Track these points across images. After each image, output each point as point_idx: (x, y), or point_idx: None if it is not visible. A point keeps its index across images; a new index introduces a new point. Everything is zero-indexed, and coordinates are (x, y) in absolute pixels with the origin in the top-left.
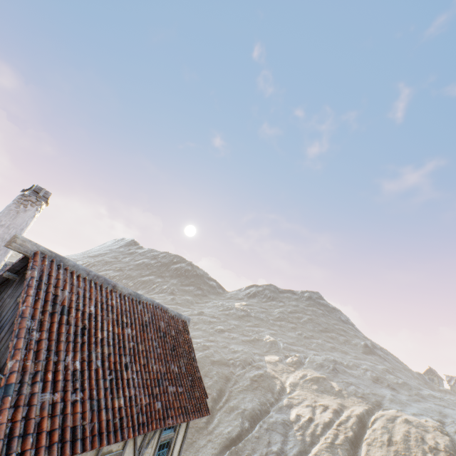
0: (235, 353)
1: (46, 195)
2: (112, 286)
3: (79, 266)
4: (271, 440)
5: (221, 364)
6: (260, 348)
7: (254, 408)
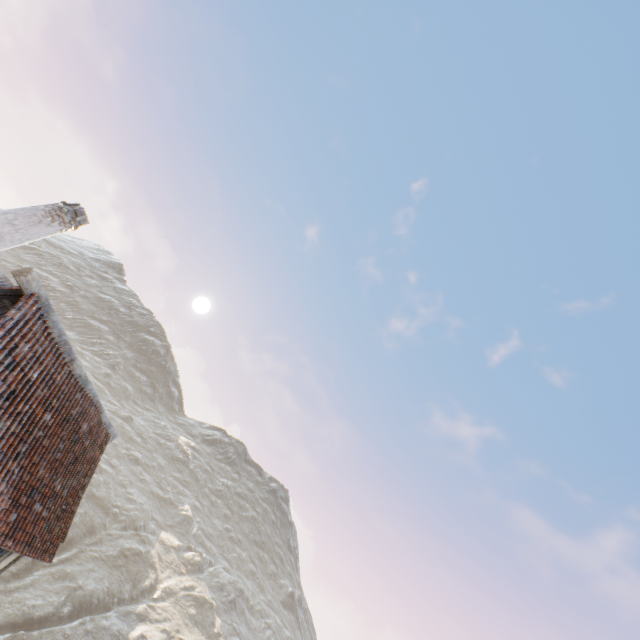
0: (129, 502)
1: (83, 222)
2: (71, 358)
3: (59, 325)
4: None
5: (99, 505)
6: (166, 516)
7: (95, 593)
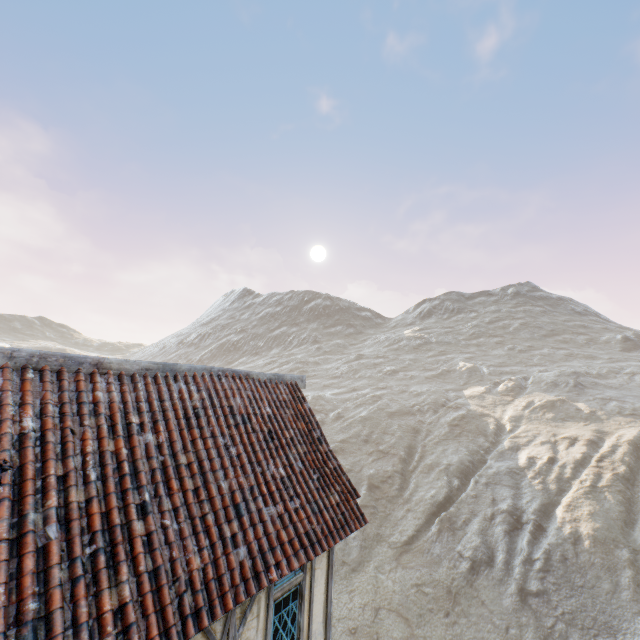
0: (419, 397)
1: None
2: (91, 365)
3: None
4: (496, 497)
5: (402, 414)
6: (454, 382)
7: (462, 461)
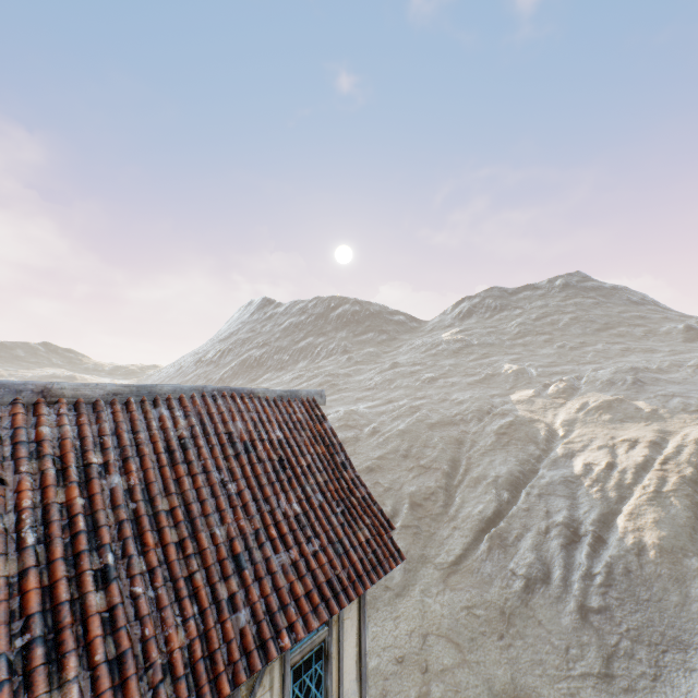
0: (461, 405)
1: None
2: (34, 393)
3: None
4: (550, 509)
5: (443, 425)
6: (499, 387)
7: (512, 472)
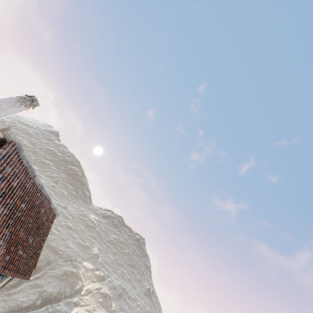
0: (67, 248)
1: (36, 105)
2: (34, 175)
3: (26, 157)
4: None
5: (52, 250)
6: (85, 254)
7: (52, 293)
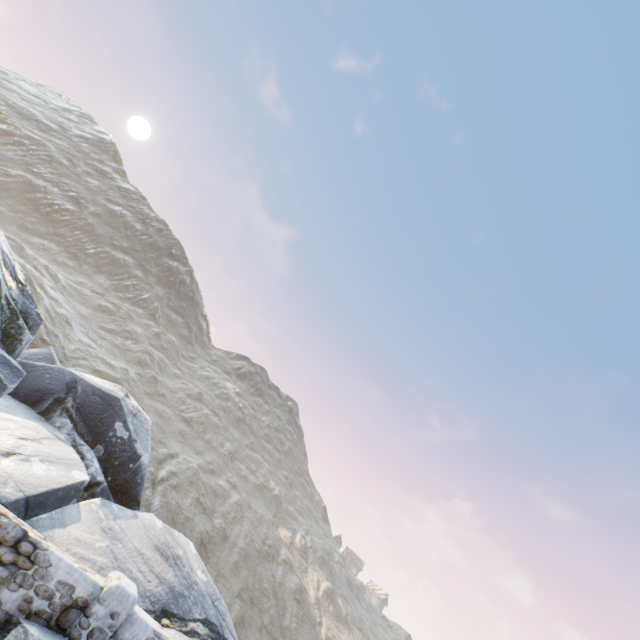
0: (262, 524)
1: None
2: None
3: None
4: None
5: (264, 558)
6: (269, 507)
7: None
